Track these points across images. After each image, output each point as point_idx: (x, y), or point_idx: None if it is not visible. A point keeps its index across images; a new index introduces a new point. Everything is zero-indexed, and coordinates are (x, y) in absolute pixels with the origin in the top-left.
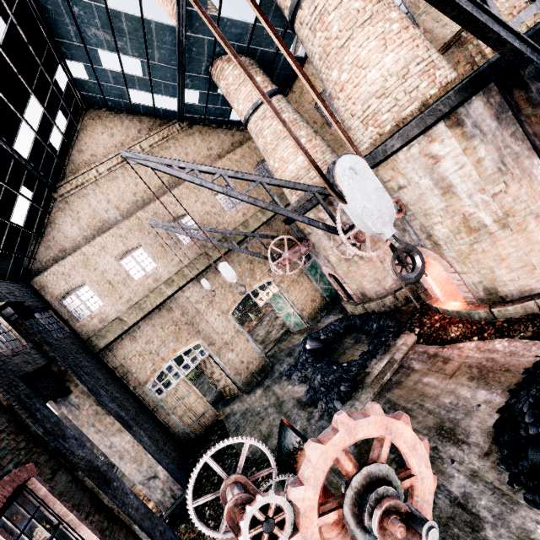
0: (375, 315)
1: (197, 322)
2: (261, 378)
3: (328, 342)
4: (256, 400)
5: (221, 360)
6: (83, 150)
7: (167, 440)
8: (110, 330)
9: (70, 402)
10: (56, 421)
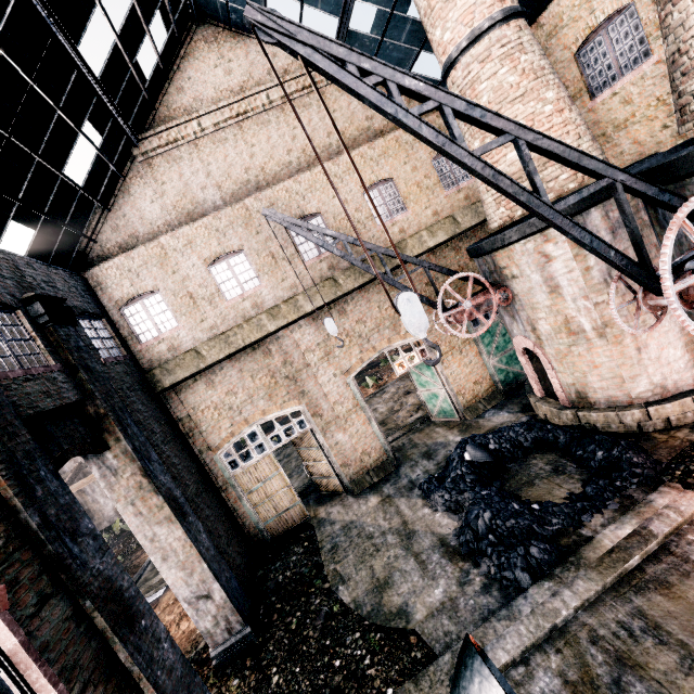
0: (605, 436)
1: (302, 379)
2: (378, 479)
3: (501, 456)
4: (369, 513)
5: (326, 441)
6: (185, 89)
7: (233, 536)
8: (181, 364)
9: (105, 463)
10: (69, 503)
